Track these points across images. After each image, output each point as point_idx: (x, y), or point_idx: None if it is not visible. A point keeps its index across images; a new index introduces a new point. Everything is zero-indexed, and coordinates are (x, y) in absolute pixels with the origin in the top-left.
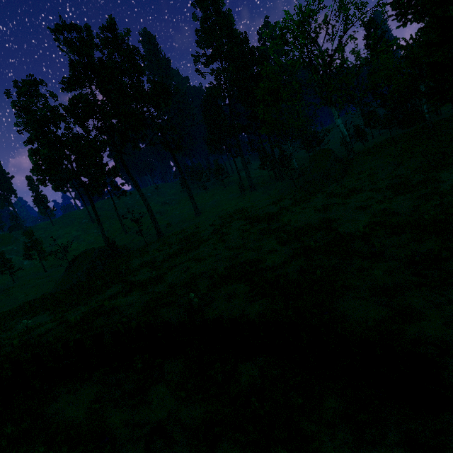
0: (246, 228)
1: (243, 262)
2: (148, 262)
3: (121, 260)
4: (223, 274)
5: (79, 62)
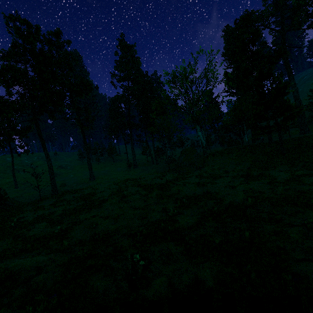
0: (143, 193)
1: (155, 221)
2: (45, 217)
3: (8, 213)
4: (143, 232)
5: (22, 44)
